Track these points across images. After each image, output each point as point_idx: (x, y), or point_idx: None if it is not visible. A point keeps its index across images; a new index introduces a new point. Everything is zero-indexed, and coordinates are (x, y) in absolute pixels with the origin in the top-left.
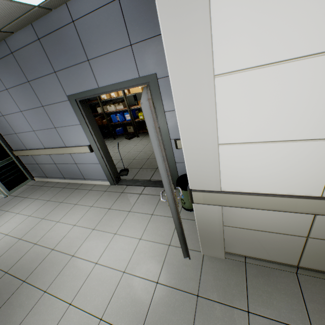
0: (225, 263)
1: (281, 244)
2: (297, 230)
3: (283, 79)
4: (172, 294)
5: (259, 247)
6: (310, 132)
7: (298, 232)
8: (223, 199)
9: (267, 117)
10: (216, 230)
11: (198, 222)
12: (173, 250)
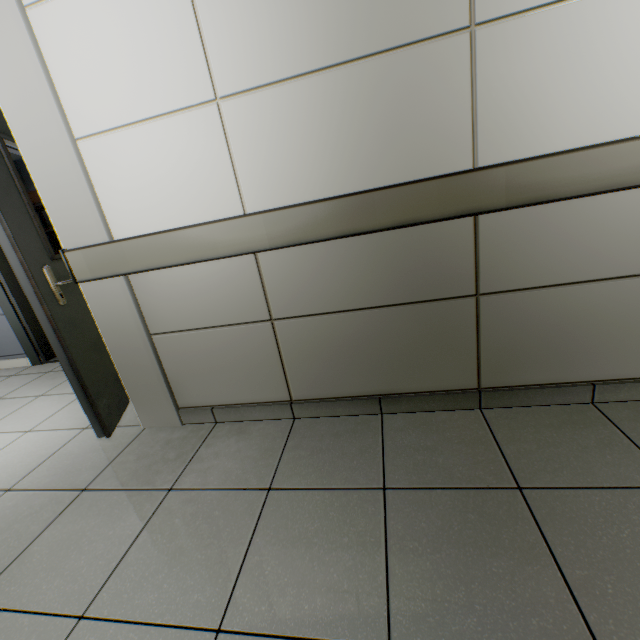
0: (179, 432)
1: (248, 352)
2: (253, 308)
3: (111, 8)
4: (28, 501)
5: (222, 372)
6: (180, 96)
7: (257, 313)
8: (117, 257)
9: (119, 75)
10: (140, 348)
11: (106, 336)
12: (88, 433)
